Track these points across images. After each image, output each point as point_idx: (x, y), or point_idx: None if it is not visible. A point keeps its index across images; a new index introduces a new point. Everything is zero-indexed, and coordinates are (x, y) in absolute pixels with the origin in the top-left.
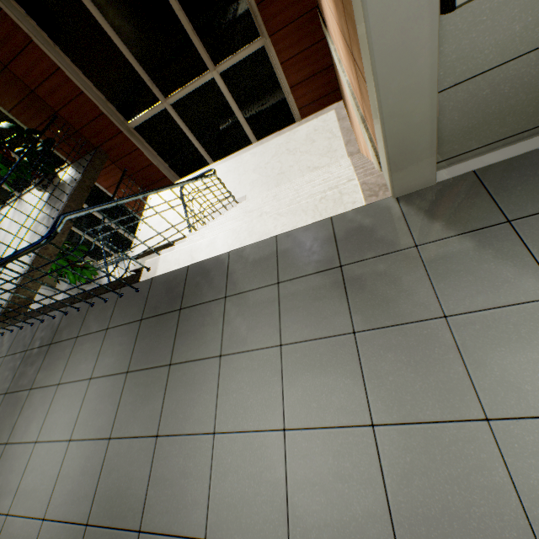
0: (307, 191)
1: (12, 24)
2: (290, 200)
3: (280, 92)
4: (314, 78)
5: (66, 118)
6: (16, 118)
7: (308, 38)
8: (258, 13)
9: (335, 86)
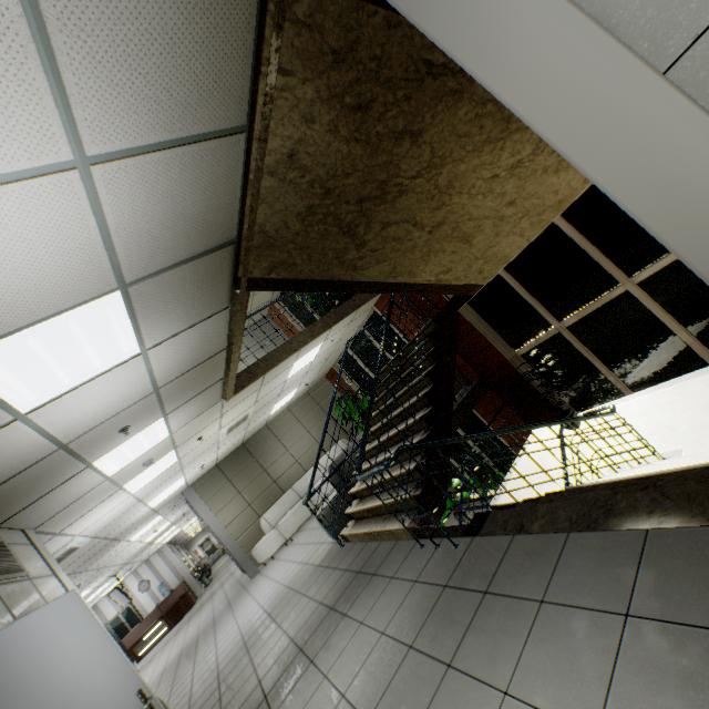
0: None
1: None
2: None
3: None
4: None
5: None
6: None
7: None
8: None
9: None
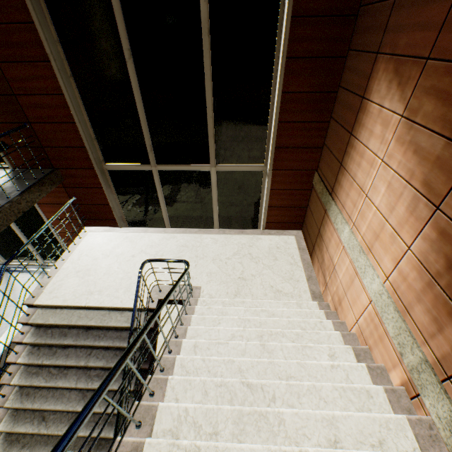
0: (345, 414)
1: (35, 38)
2: (322, 416)
3: (257, 203)
4: (289, 208)
5: (38, 131)
6: None
7: (299, 184)
8: (273, 152)
9: (301, 220)
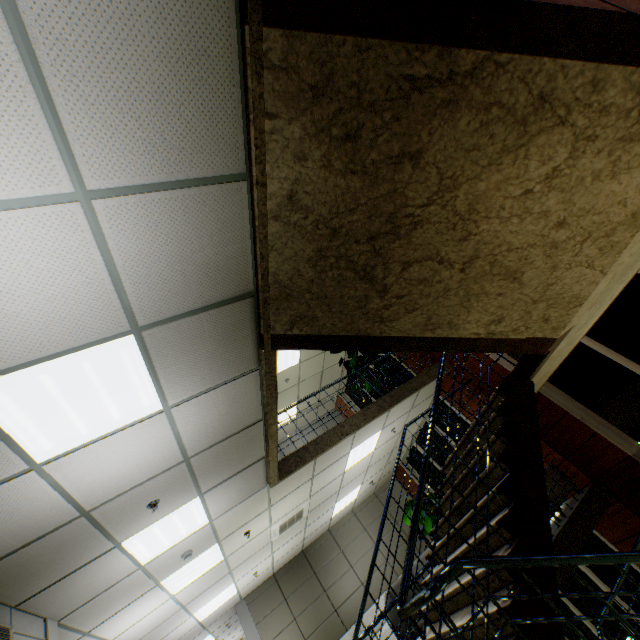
0: None
1: None
2: None
3: None
4: None
5: None
6: (394, 354)
7: None
8: None
9: None
